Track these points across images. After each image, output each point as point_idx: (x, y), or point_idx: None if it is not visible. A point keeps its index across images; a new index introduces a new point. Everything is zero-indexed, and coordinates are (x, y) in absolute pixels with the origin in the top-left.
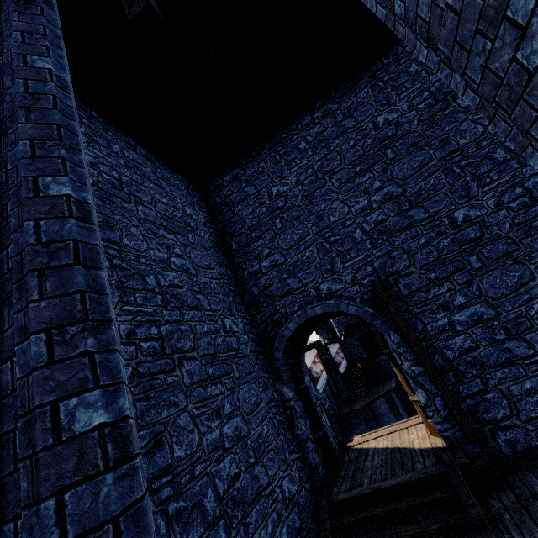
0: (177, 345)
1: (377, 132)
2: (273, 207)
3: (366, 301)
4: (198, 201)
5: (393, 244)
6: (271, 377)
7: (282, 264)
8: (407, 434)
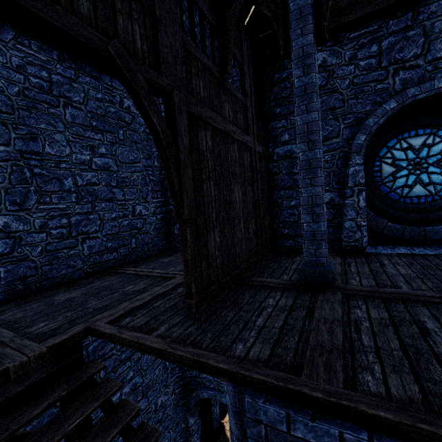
0: None
1: None
2: None
3: None
4: None
5: None
6: (184, 412)
7: None
8: None
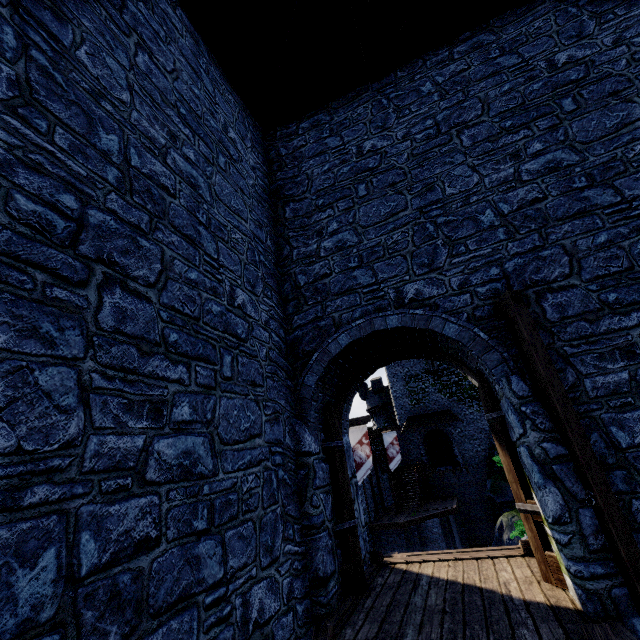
0: (115, 257)
1: (551, 74)
2: (360, 166)
3: (479, 320)
4: (255, 141)
5: (547, 237)
6: (290, 410)
7: (352, 247)
8: (493, 568)
